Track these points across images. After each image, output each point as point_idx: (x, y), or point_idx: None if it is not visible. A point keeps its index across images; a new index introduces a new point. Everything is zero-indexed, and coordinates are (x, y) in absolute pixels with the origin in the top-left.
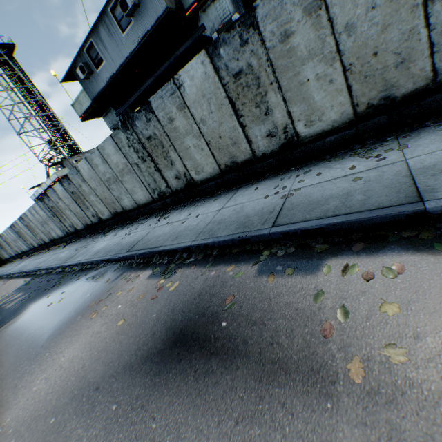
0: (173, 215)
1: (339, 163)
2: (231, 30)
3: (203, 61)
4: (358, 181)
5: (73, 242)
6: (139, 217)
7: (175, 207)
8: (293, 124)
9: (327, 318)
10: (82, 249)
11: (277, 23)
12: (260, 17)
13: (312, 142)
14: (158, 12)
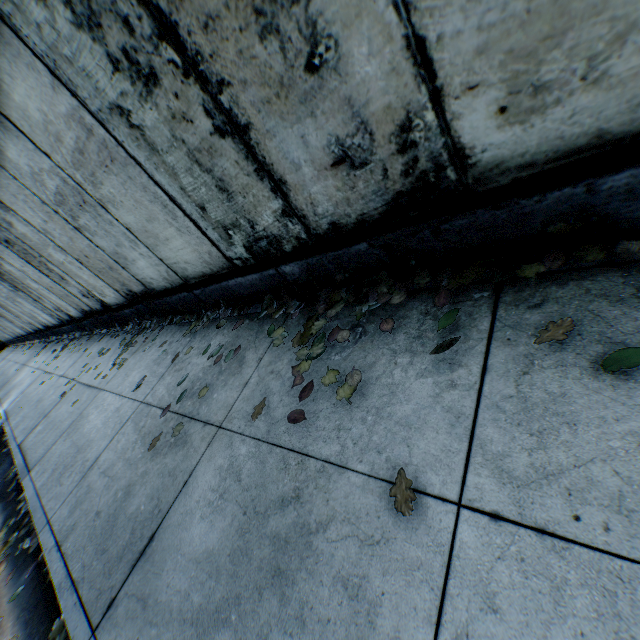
0: (64, 354)
1: (118, 352)
2: None
3: None
4: (76, 405)
5: (35, 345)
6: (64, 336)
7: (77, 337)
8: (92, 292)
9: None
10: (19, 372)
11: None
12: None
13: (118, 310)
14: None
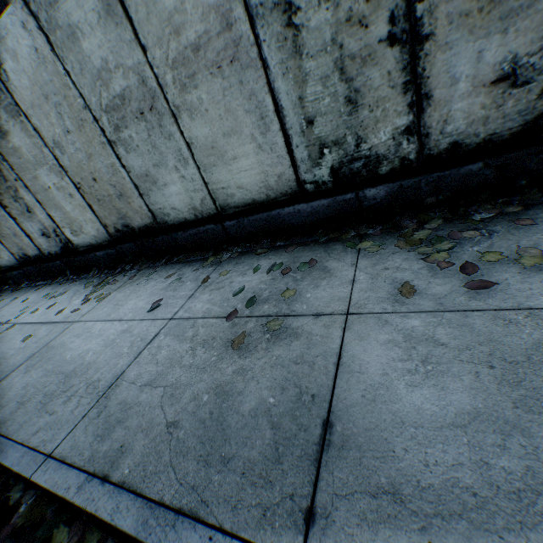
0: None
1: (83, 292)
2: None
3: None
4: (28, 341)
5: None
6: None
7: None
8: (61, 229)
9: None
10: None
11: None
12: None
13: (86, 253)
14: None
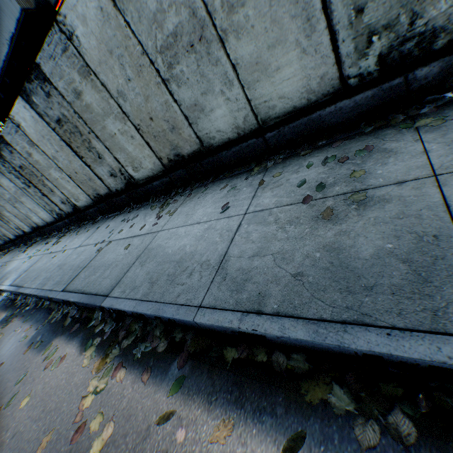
0: (64, 240)
1: (151, 213)
2: (31, 81)
3: (25, 105)
4: (128, 249)
5: (12, 251)
6: (53, 233)
7: (73, 228)
8: (124, 168)
9: (6, 402)
10: (5, 266)
11: (65, 81)
12: (48, 73)
13: (145, 185)
14: (15, 13)
